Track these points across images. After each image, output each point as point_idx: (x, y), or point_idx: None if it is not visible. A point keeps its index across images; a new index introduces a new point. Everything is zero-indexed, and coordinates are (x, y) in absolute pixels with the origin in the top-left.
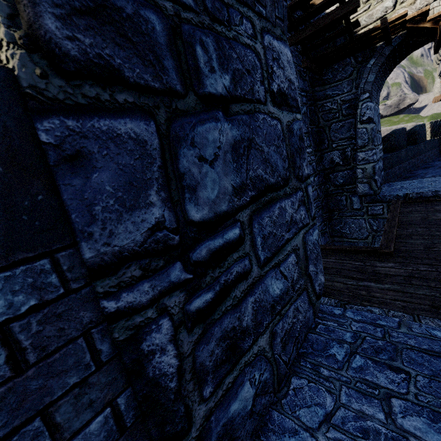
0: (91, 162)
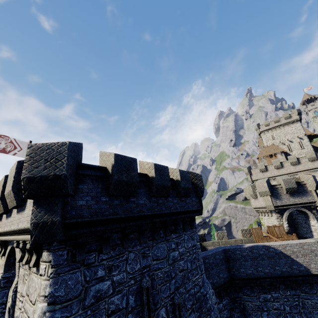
0: (0, 295)
